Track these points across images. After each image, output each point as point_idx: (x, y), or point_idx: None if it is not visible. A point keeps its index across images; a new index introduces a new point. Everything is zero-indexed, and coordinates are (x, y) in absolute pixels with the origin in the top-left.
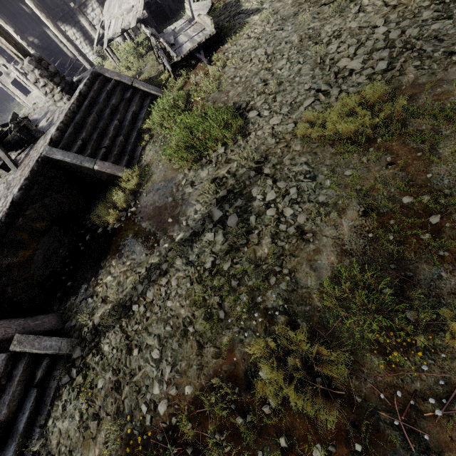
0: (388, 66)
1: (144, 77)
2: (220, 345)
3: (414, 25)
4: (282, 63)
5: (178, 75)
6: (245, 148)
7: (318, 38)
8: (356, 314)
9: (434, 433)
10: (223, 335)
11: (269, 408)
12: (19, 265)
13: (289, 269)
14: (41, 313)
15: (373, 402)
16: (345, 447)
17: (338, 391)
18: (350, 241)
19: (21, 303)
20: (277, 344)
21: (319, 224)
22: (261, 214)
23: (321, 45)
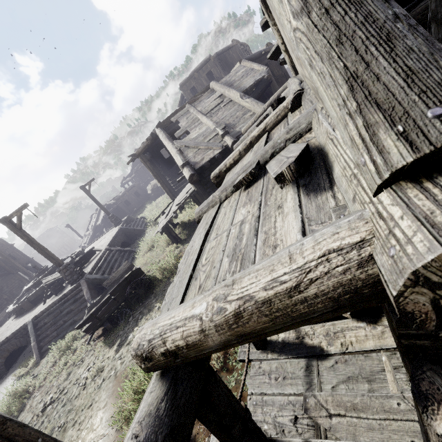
0: None
1: None
2: None
3: None
4: None
5: None
6: None
7: None
8: None
9: None
10: None
11: None
12: (1, 357)
13: None
14: (2, 374)
15: None
16: None
17: None
18: None
19: None
20: None
21: None
22: None
23: None
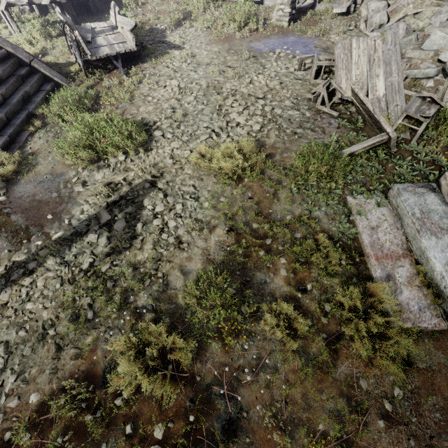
0: (261, 129)
1: (49, 59)
2: (83, 345)
3: (280, 106)
4: (190, 98)
5: (90, 73)
6: (145, 161)
7: (221, 90)
8: (208, 309)
9: (247, 396)
10: (88, 336)
11: (121, 399)
12: None
13: (164, 273)
14: None
15: (209, 380)
16: (182, 421)
17: (184, 374)
18: (214, 252)
19: None
20: (140, 339)
21: (194, 237)
22: (148, 223)
23: (221, 97)
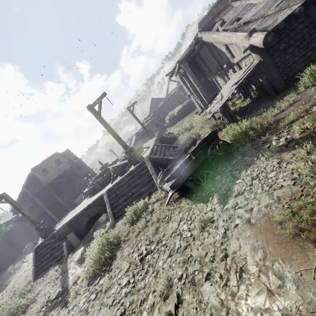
0: None
1: None
2: None
3: None
4: (124, 281)
5: None
6: (82, 288)
7: (127, 313)
8: None
9: None
10: None
11: None
12: (84, 221)
13: None
14: (84, 235)
15: None
16: None
17: None
18: None
19: (81, 230)
20: None
21: None
22: None
23: None
